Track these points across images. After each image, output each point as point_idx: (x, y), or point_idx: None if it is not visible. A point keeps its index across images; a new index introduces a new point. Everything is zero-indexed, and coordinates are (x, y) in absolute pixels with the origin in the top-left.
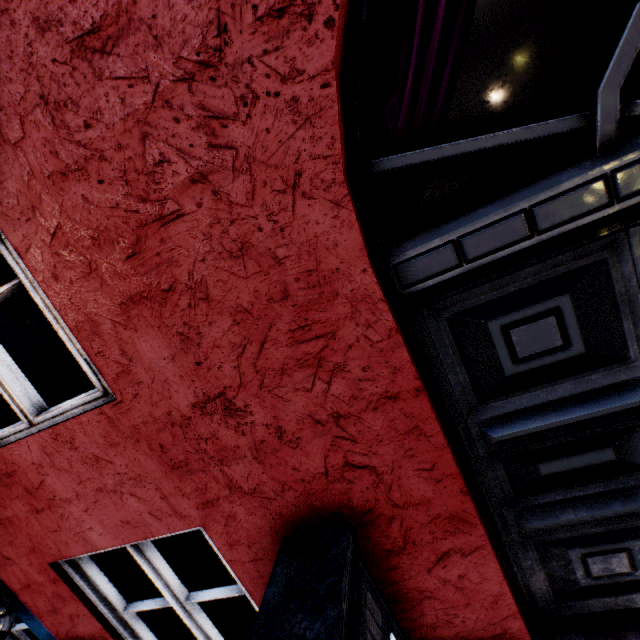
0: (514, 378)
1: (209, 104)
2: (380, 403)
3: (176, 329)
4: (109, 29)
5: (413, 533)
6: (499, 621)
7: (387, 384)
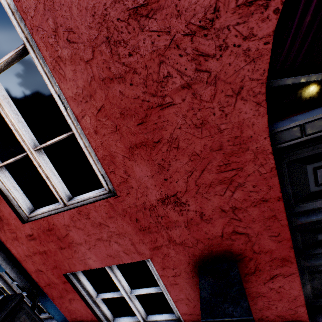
0: (314, 193)
1: (200, 48)
2: (258, 203)
3: (157, 162)
4: (153, 5)
5: (260, 266)
6: (294, 308)
7: (264, 194)
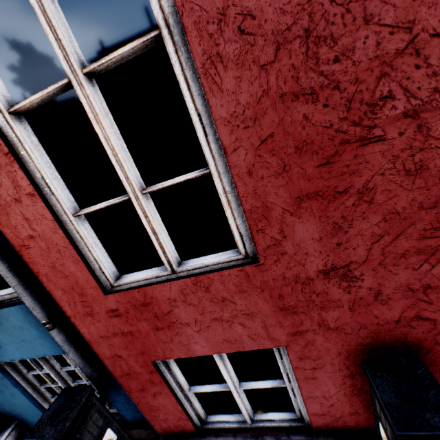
0: None
1: None
2: None
3: (333, 220)
4: None
5: (439, 360)
6: None
7: None
